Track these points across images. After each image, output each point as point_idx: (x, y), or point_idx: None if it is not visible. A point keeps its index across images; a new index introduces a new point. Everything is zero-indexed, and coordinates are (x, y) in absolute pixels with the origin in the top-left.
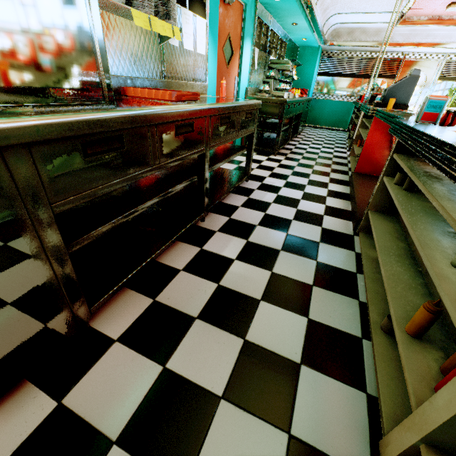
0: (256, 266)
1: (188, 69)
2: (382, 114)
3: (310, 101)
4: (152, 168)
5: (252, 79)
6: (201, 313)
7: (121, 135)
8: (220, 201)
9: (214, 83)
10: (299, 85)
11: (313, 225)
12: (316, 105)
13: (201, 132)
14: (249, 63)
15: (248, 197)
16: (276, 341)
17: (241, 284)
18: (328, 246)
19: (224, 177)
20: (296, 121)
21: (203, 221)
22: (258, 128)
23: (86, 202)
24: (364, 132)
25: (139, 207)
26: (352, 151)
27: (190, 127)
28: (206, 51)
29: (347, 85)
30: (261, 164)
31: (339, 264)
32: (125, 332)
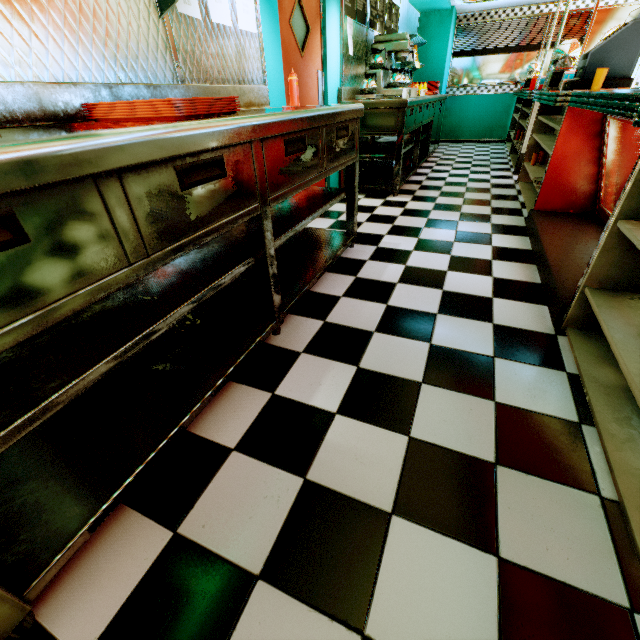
0: (377, 426)
1: (227, 62)
2: (590, 98)
3: (444, 101)
4: (131, 268)
5: (347, 73)
6: (268, 563)
7: (5, 211)
8: (306, 293)
9: (281, 85)
10: (424, 76)
11: (477, 321)
12: (454, 107)
13: (246, 174)
14: (338, 46)
15: (355, 277)
16: (434, 636)
17: (349, 475)
18: (512, 363)
19: (311, 246)
20: (425, 135)
21: (277, 333)
22: (365, 154)
23: (19, 348)
24: (544, 139)
25: (124, 348)
26: (522, 173)
27: (217, 168)
28: (257, 27)
29: (502, 66)
30: (373, 214)
31: (541, 405)
32: (105, 633)
